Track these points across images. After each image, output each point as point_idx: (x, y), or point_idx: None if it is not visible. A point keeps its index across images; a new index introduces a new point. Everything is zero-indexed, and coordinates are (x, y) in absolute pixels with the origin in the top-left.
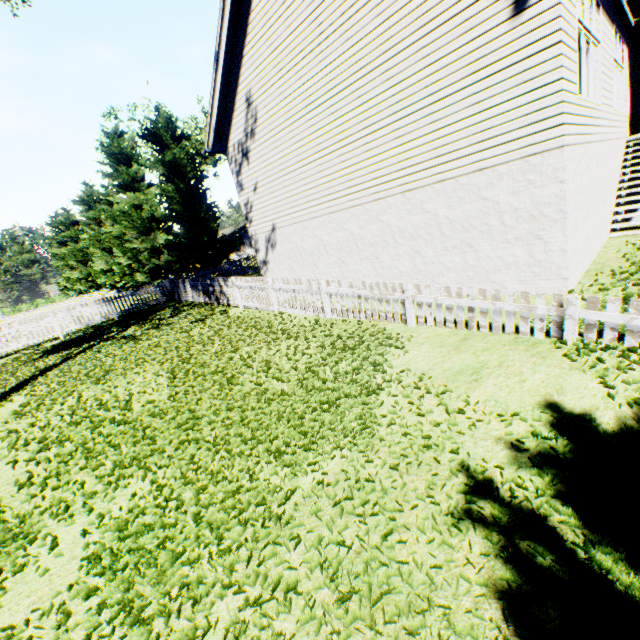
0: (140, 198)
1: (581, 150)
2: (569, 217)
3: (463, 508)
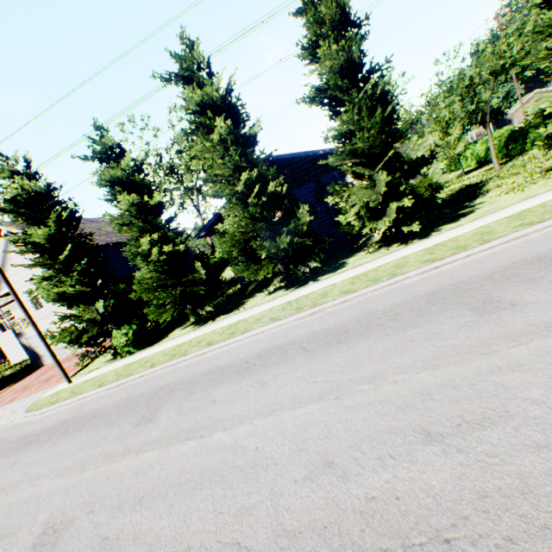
0: None
1: (10, 340)
2: (8, 352)
3: None
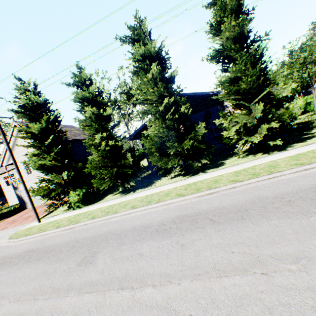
0: None
1: (11, 191)
2: (8, 198)
3: None
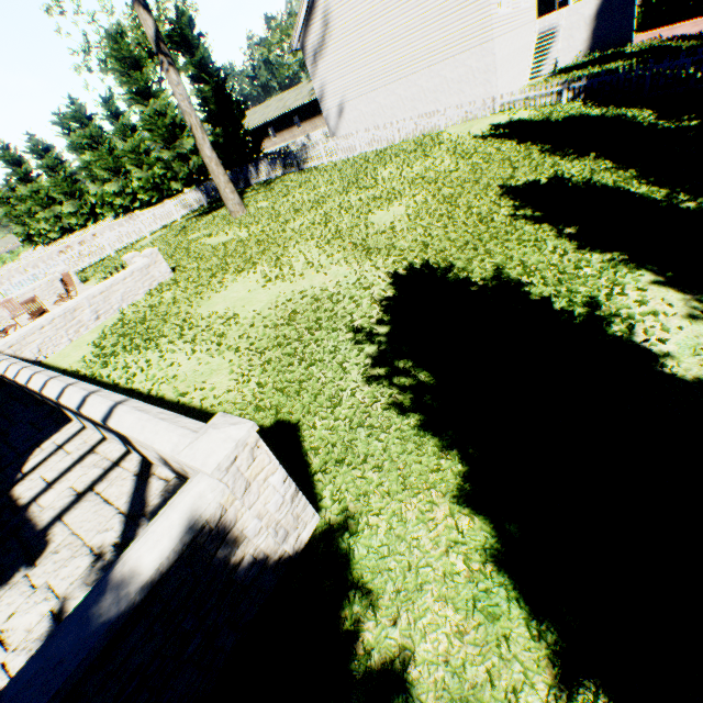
0: (161, 105)
1: (502, 39)
2: (498, 71)
3: (473, 139)
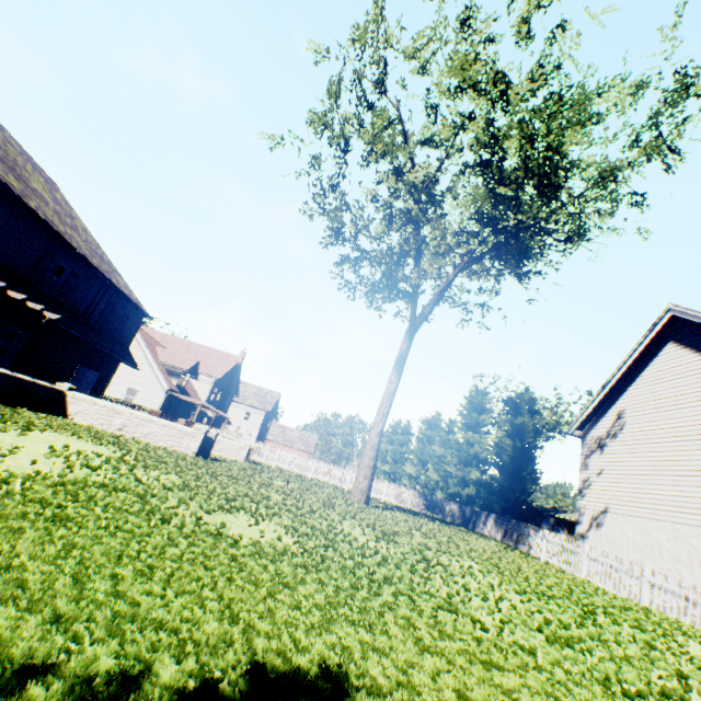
0: (475, 437)
1: None
2: None
3: None
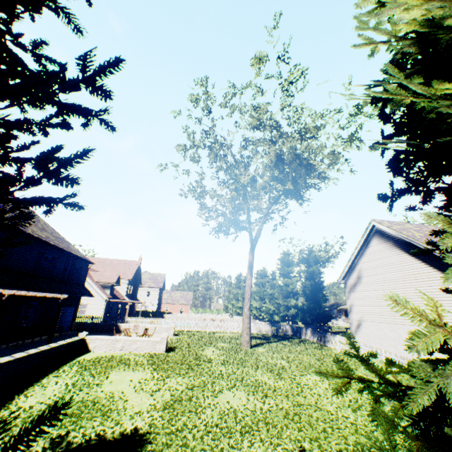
0: (289, 281)
1: None
2: None
3: None
